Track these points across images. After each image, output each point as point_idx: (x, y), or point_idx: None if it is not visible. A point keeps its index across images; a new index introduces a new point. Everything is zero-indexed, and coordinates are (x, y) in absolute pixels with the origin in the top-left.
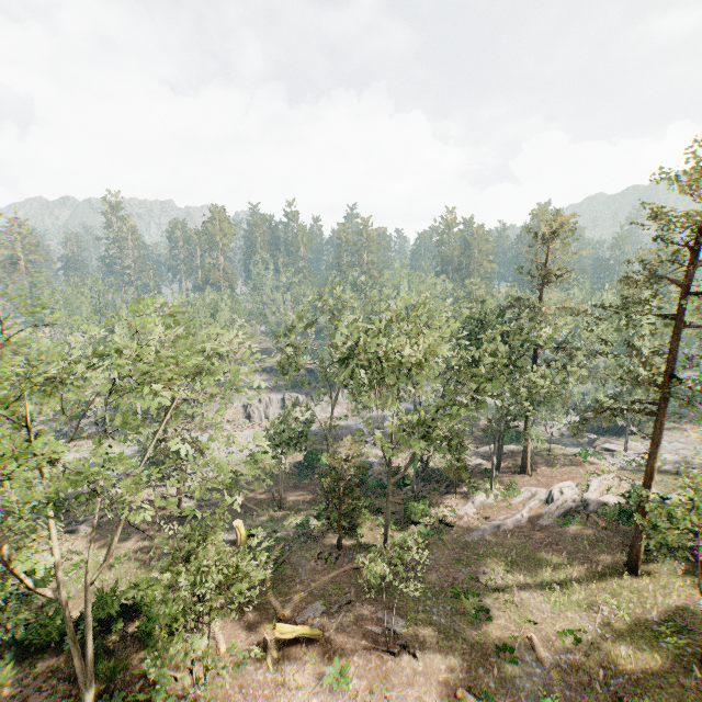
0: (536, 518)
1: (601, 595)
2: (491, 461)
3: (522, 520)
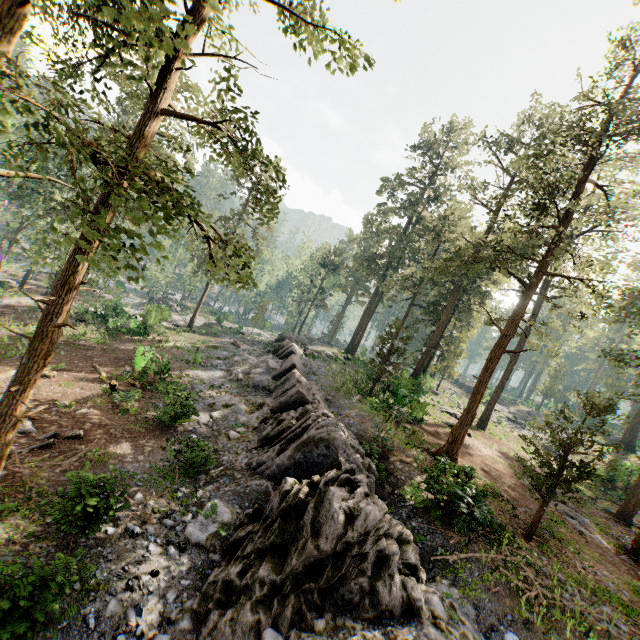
0: (18, 306)
1: (9, 325)
2: (1, 262)
3: (0, 304)
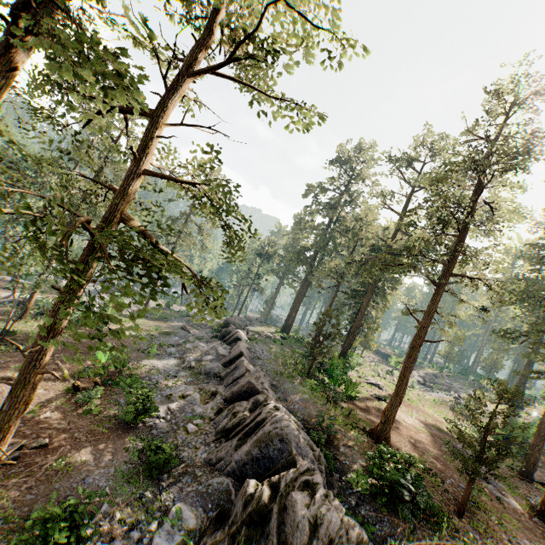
0: None
1: None
2: None
3: None
